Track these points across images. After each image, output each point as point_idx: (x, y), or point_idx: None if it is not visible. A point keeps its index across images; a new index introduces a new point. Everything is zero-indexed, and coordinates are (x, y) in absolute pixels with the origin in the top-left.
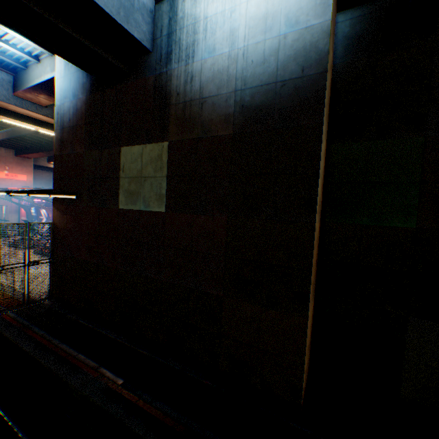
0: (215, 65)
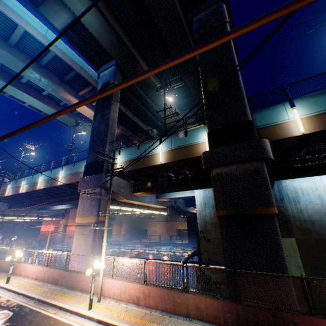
0: (313, 207)
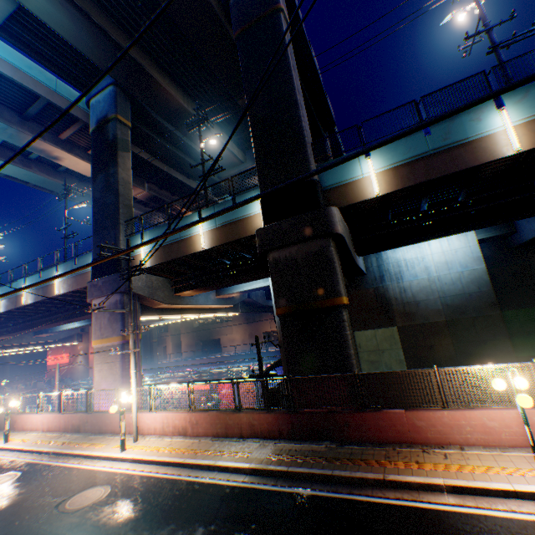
0: (419, 283)
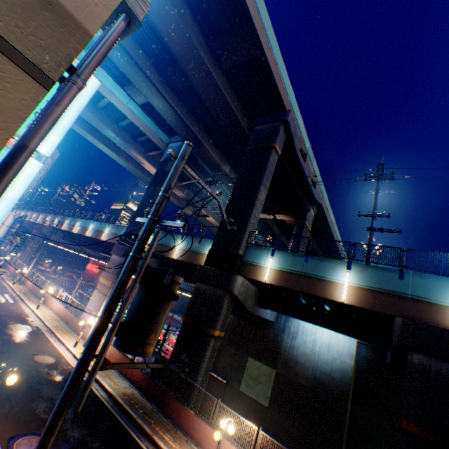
0: (305, 349)
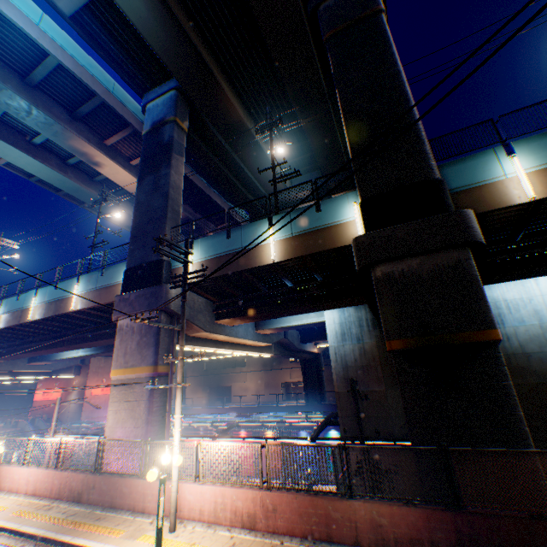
0: (528, 330)
